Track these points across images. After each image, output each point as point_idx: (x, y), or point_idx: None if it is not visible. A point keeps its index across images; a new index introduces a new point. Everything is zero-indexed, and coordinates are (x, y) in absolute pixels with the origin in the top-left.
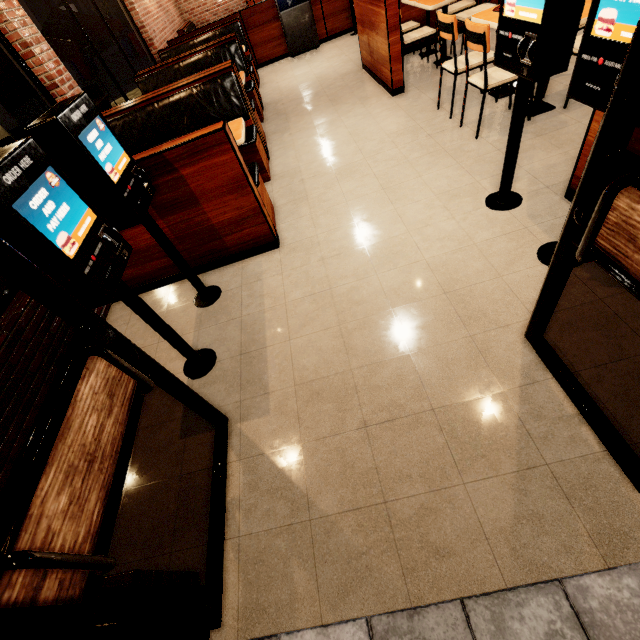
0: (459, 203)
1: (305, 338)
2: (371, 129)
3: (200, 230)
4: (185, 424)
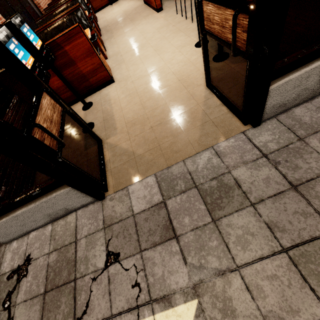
0: (185, 48)
1: (128, 109)
2: (149, 28)
3: (78, 77)
4: (86, 146)
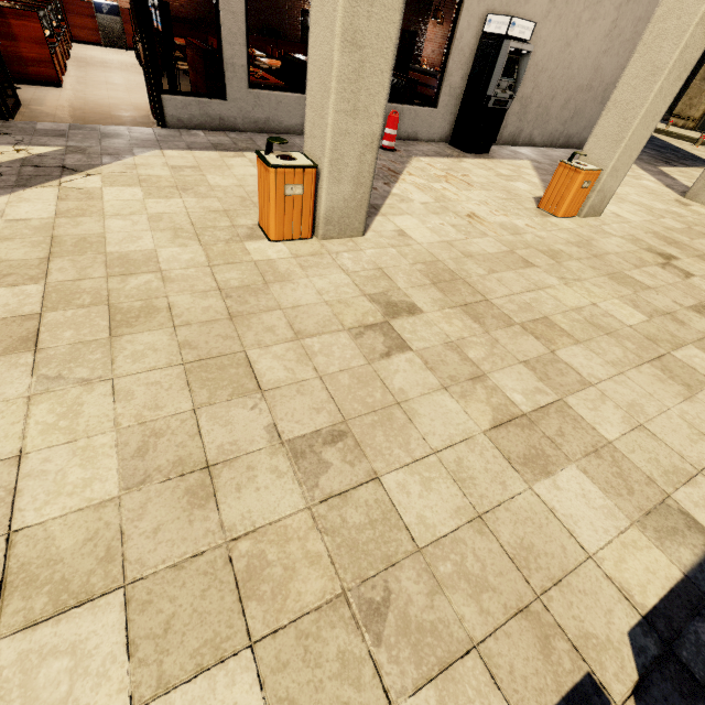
0: None
1: (67, 102)
2: (136, 80)
3: (14, 56)
4: None
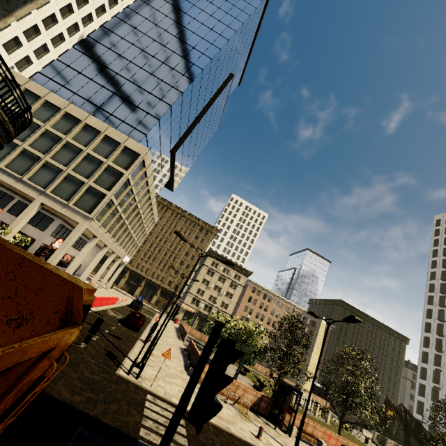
0: None
1: None
2: None
3: None
4: None
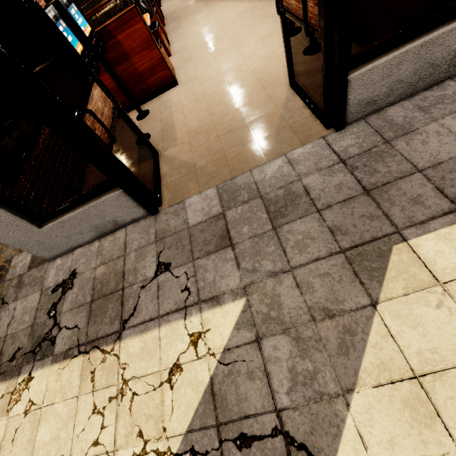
0: (271, 39)
1: (192, 116)
2: (228, 14)
3: (133, 76)
4: (139, 161)
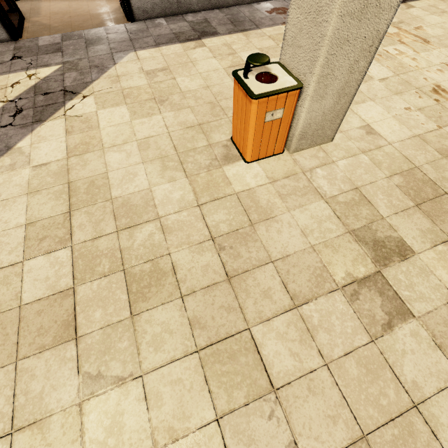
0: None
1: (56, 6)
2: None
3: None
4: None
